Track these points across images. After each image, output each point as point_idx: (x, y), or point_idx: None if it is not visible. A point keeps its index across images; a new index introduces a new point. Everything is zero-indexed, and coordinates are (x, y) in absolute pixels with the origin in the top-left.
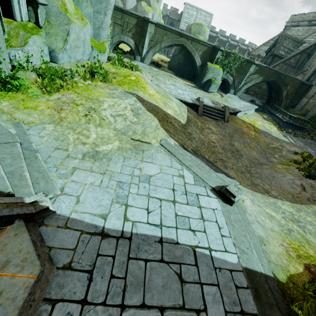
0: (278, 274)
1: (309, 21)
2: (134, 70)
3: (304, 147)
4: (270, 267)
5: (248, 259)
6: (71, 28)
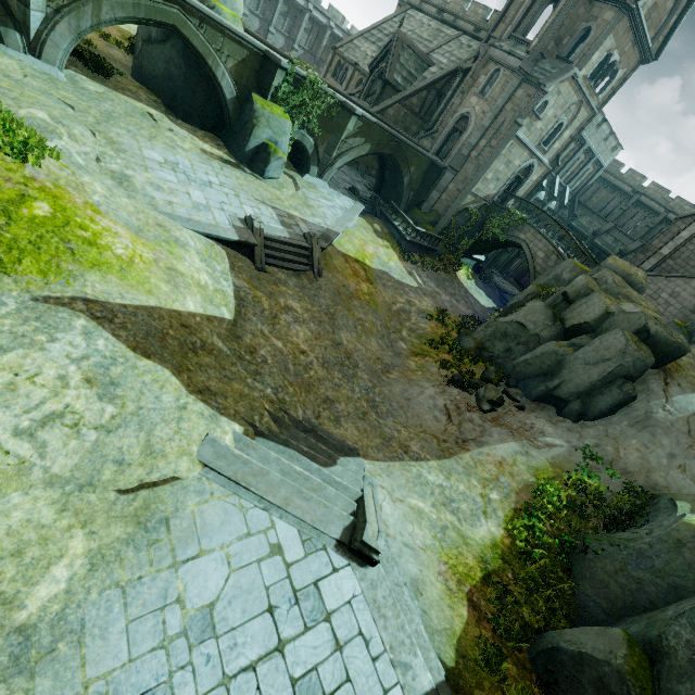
0: (446, 654)
1: (438, 10)
2: (31, 161)
3: (437, 292)
4: (435, 647)
5: (414, 678)
6: None
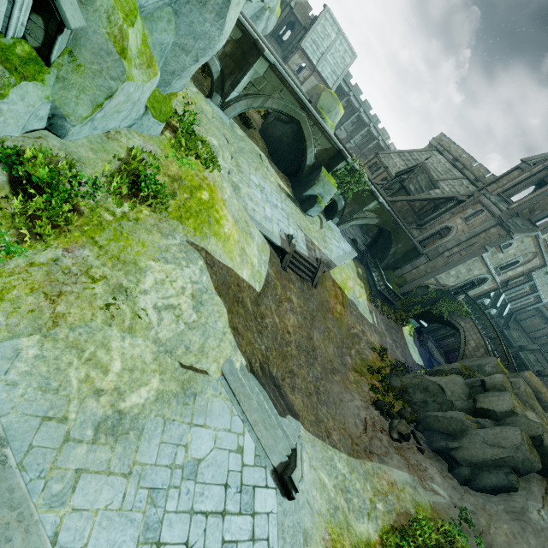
0: None
1: (454, 158)
2: (210, 169)
3: (384, 334)
4: None
5: None
6: (121, 88)
